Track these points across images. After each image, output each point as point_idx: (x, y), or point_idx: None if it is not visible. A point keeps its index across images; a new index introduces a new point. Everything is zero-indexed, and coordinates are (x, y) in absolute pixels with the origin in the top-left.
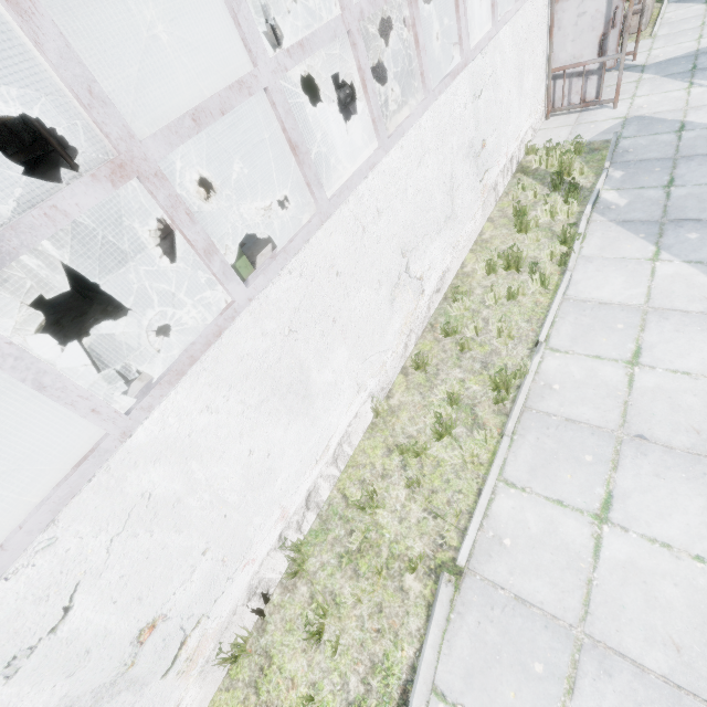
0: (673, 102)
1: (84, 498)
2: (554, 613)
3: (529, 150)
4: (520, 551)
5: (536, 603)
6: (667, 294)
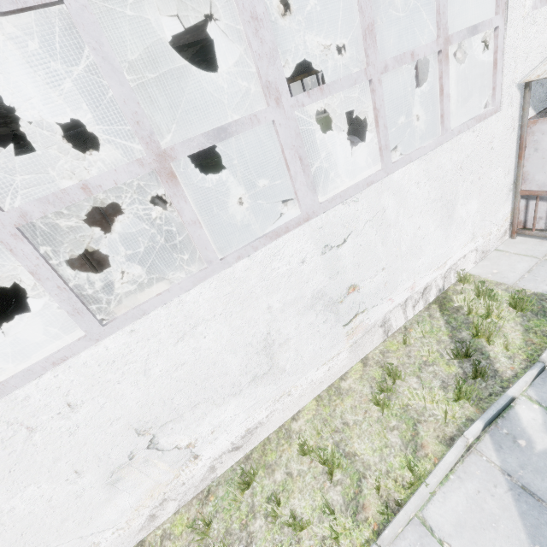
0: None
1: None
2: None
3: (462, 278)
4: None
5: None
6: None
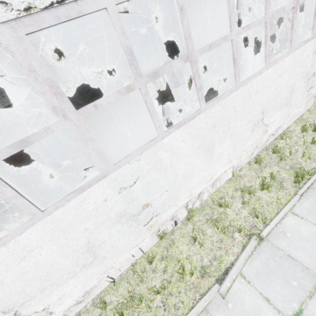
0: None
1: (149, 151)
2: (307, 267)
3: None
4: (295, 240)
5: (299, 260)
6: None
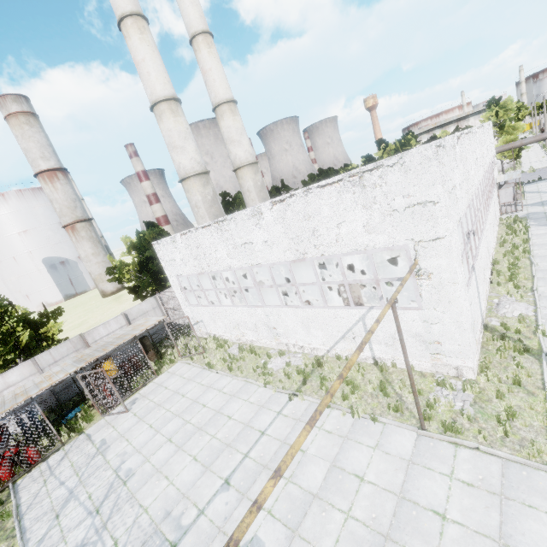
0: (540, 209)
1: (486, 224)
2: None
3: (501, 220)
4: (542, 253)
5: None
6: None
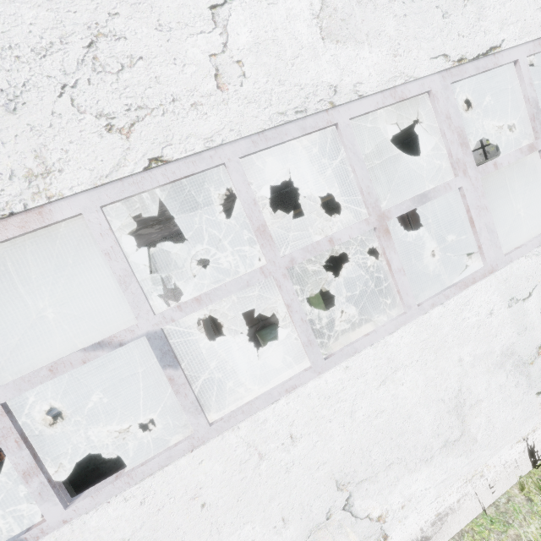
0: None
1: None
2: None
3: None
4: None
5: None
6: None
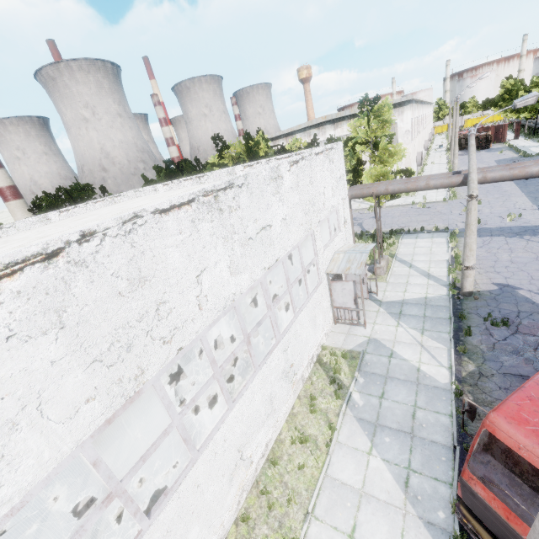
0: (390, 334)
1: None
2: None
3: (324, 348)
4: None
5: None
6: (372, 483)
